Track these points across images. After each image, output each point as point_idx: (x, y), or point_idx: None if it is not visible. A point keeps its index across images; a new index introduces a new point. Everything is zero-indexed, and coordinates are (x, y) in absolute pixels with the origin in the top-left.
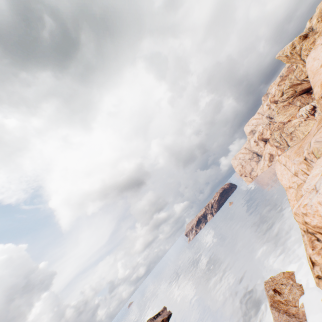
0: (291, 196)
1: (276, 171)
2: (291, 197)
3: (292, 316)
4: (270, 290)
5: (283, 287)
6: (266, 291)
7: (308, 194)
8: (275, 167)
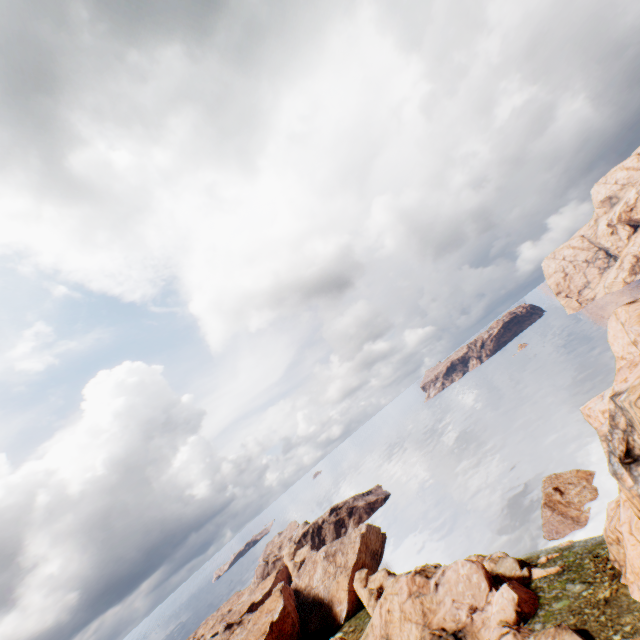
0: None
1: (608, 329)
2: None
3: (569, 519)
4: (550, 487)
5: (570, 487)
6: (544, 487)
7: (595, 399)
8: (608, 322)
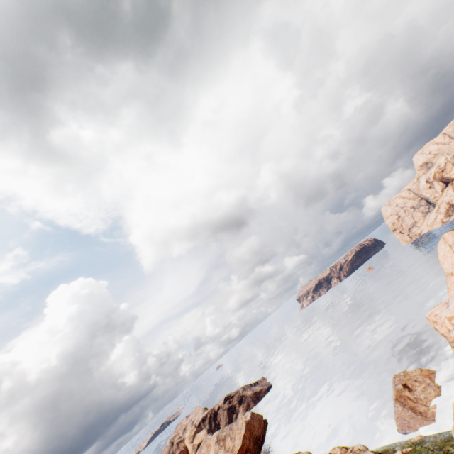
0: (451, 285)
1: (438, 251)
2: (451, 286)
3: (418, 414)
4: (399, 384)
5: (416, 384)
6: (394, 384)
7: (440, 306)
8: (437, 245)
